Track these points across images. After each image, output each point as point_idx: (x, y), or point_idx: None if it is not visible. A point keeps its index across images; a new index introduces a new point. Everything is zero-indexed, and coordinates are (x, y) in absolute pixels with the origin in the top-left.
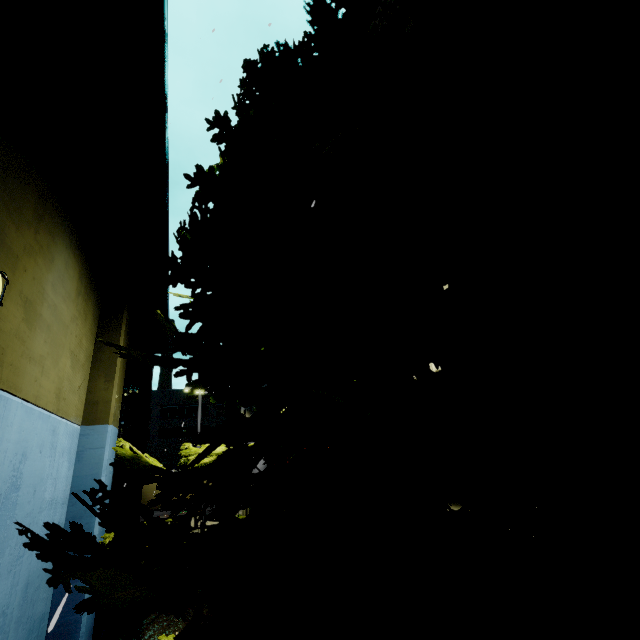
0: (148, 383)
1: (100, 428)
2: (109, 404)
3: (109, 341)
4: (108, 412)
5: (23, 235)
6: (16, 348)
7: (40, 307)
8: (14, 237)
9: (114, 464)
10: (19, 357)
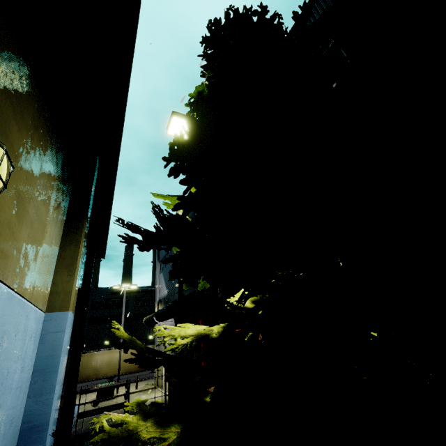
0: (89, 280)
1: (61, 314)
2: (70, 294)
3: (72, 243)
4: (69, 301)
5: (22, 137)
6: (7, 237)
7: (28, 205)
8: (15, 136)
9: (118, 347)
10: (8, 246)
